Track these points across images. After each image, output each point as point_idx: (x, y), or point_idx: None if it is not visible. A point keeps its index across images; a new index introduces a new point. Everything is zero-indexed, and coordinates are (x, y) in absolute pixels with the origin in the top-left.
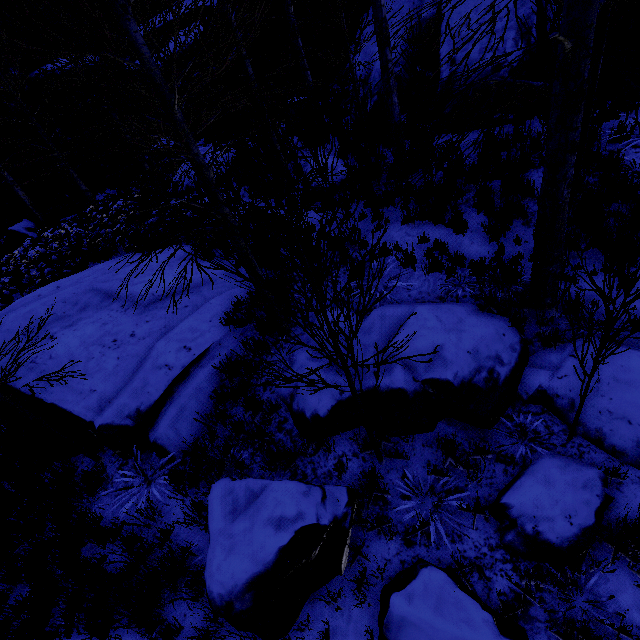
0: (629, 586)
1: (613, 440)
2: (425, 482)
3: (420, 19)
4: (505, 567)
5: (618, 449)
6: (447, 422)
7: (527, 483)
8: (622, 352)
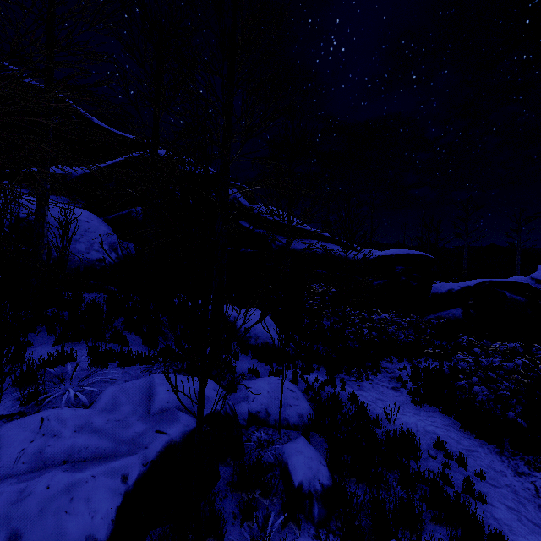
0: (355, 487)
1: (292, 420)
2: (243, 539)
3: (20, 216)
4: (331, 539)
5: (296, 424)
6: (223, 464)
7: (295, 460)
8: (263, 379)
